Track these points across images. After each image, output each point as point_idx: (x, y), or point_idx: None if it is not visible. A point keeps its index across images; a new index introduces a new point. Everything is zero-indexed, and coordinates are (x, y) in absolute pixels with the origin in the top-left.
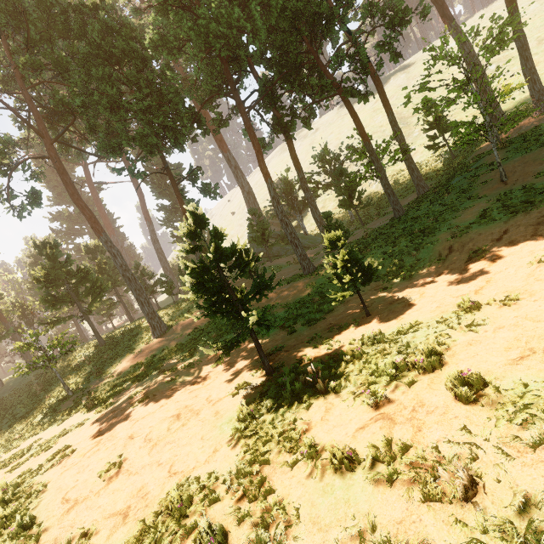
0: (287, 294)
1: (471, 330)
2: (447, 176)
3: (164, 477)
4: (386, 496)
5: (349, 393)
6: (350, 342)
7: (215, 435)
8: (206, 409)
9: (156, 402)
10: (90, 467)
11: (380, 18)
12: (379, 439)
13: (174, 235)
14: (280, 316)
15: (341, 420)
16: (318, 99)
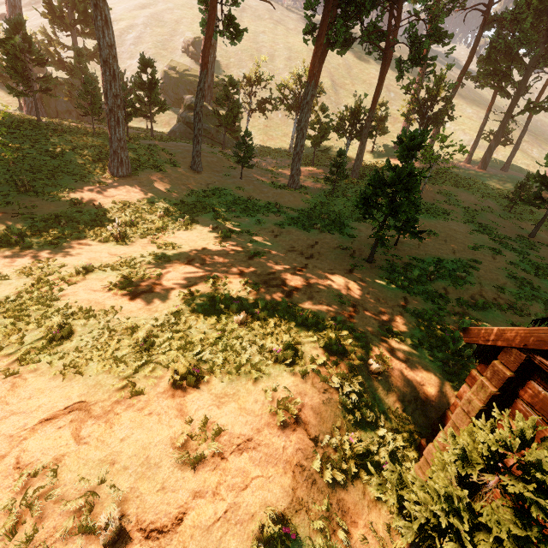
0: (285, 199)
1: (475, 269)
2: (373, 165)
3: (389, 307)
4: (507, 315)
5: (448, 283)
6: (409, 258)
7: (389, 290)
8: (352, 274)
9: (290, 259)
10: (317, 296)
11: (427, 15)
12: (484, 300)
13: (51, 5)
14: (302, 219)
15: (457, 293)
16: (370, 39)
